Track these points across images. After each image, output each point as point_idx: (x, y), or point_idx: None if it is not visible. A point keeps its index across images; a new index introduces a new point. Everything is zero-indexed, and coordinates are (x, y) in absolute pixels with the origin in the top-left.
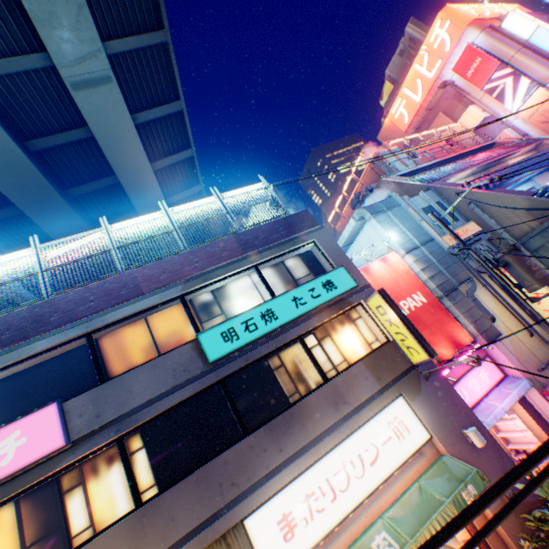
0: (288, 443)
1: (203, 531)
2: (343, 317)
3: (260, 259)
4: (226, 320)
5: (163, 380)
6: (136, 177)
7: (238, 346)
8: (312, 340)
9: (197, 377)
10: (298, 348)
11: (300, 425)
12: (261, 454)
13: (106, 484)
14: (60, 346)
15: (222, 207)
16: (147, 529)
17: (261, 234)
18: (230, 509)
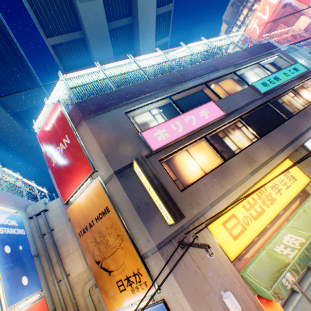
0: (308, 121)
1: (291, 144)
2: (300, 87)
3: (259, 60)
4: (260, 79)
5: (246, 98)
6: (147, 50)
7: (270, 88)
8: (291, 94)
9: (259, 98)
10: (286, 97)
11: (310, 116)
12: (299, 123)
13: (236, 136)
14: (195, 86)
15: (229, 41)
16: (270, 143)
17: (254, 50)
18: (297, 139)
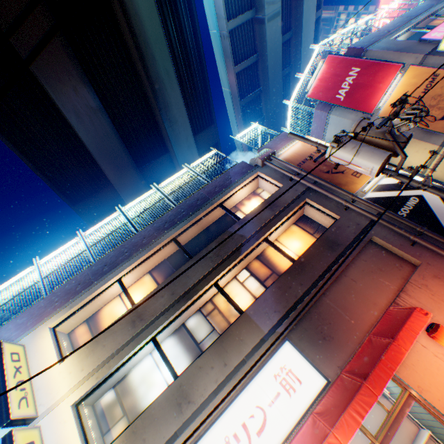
0: None
1: None
2: None
3: None
4: None
5: None
6: (305, 59)
7: None
8: None
9: None
10: None
11: None
12: None
13: None
14: (424, 19)
15: None
16: None
17: None
18: None
